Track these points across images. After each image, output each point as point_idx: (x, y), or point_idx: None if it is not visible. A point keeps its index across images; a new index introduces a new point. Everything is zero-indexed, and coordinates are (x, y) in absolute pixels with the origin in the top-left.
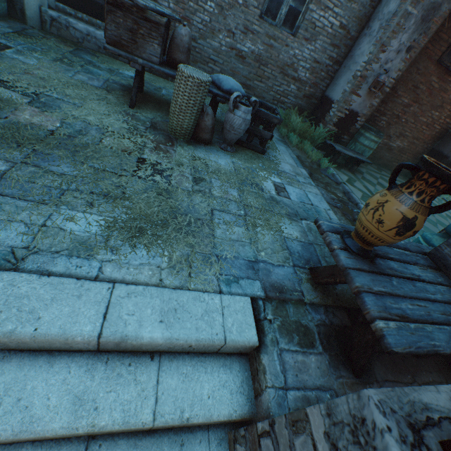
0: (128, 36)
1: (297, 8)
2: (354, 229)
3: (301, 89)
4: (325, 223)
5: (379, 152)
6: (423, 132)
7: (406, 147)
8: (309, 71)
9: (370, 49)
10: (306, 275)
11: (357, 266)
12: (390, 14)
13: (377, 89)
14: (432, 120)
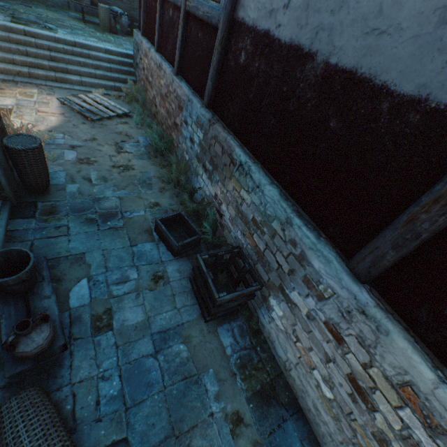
0: None
1: None
2: None
3: None
4: None
5: None
6: None
7: None
8: None
9: None
10: None
11: None
12: None
13: None
14: None
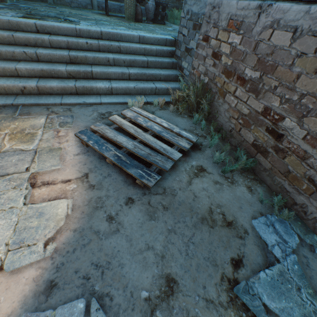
0: None
1: None
2: None
3: None
4: None
5: None
6: None
7: None
8: None
9: None
10: None
11: None
12: None
13: None
14: None
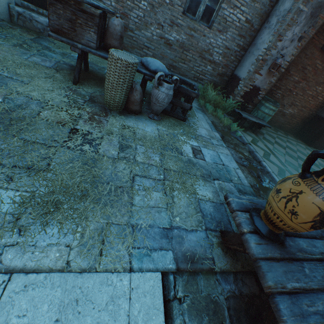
0: (68, 25)
1: (212, 6)
2: (264, 210)
3: (215, 69)
4: (234, 200)
5: (275, 117)
6: (309, 102)
7: (296, 113)
8: (222, 55)
9: (269, 39)
10: (217, 238)
11: (268, 253)
12: (285, 11)
13: (275, 70)
14: (316, 93)
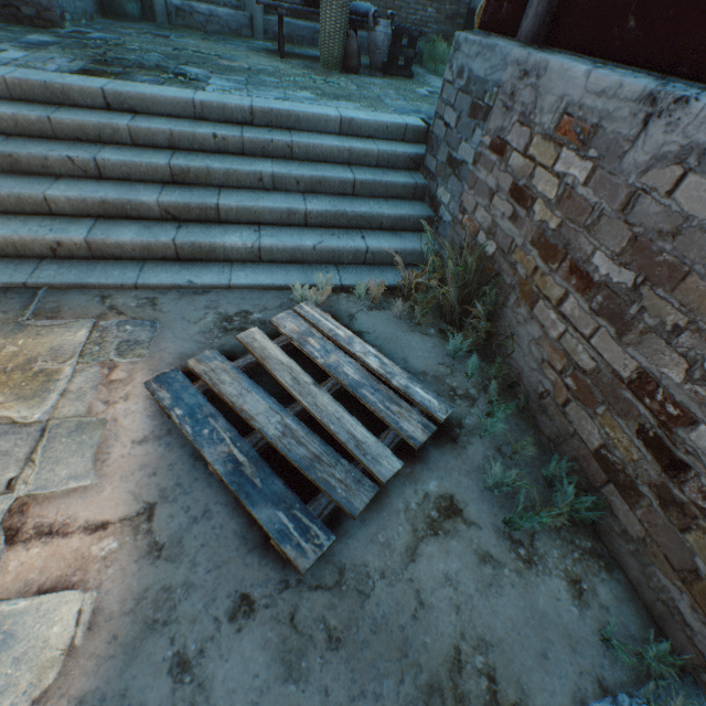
0: None
1: None
2: None
3: (440, 11)
4: None
5: None
6: None
7: None
8: None
9: None
10: None
11: None
12: None
13: None
14: None
